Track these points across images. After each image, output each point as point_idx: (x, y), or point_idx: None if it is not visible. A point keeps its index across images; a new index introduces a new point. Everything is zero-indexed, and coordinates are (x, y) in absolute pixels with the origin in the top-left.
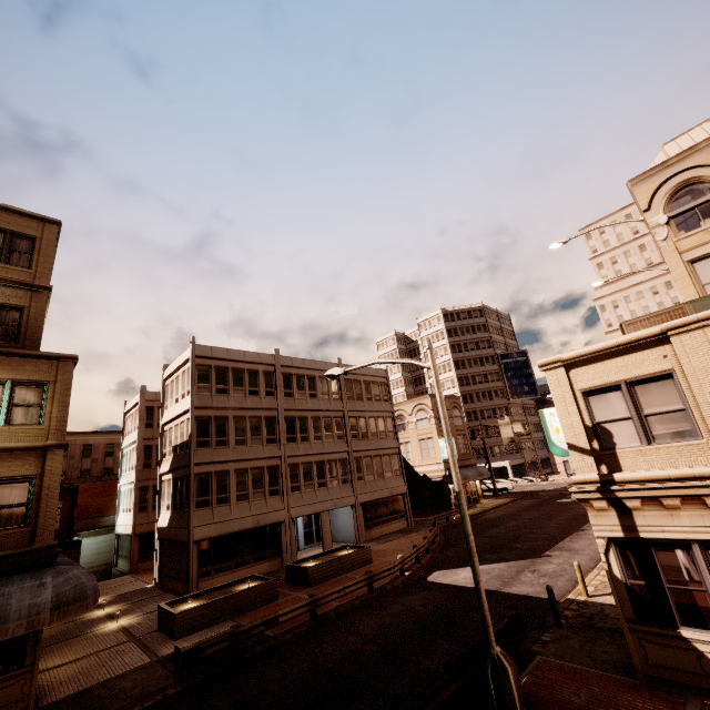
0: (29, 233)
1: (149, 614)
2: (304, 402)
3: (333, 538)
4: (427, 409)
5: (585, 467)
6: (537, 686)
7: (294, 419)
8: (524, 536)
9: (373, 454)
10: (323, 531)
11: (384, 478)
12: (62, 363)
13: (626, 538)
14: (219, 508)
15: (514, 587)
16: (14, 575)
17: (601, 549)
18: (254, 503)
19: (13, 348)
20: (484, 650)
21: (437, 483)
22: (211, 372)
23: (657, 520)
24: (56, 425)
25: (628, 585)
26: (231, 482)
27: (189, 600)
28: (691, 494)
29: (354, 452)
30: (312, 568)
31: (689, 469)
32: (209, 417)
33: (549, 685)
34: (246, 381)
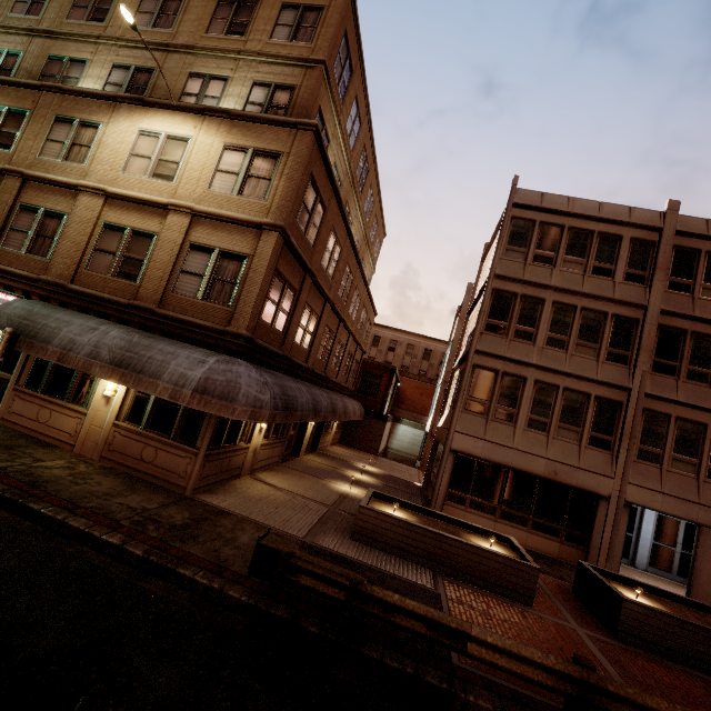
0: (319, 4)
1: None
2: None
3: None
4: None
5: None
6: None
7: (681, 335)
8: None
9: None
10: (696, 562)
11: None
12: (301, 132)
13: None
14: (496, 423)
15: None
16: (207, 349)
17: None
18: (556, 442)
19: (261, 113)
20: None
21: None
22: (532, 230)
23: None
24: (277, 203)
25: None
26: (524, 395)
27: (393, 504)
28: None
29: None
30: (632, 605)
31: None
32: (512, 294)
33: None
34: (592, 250)
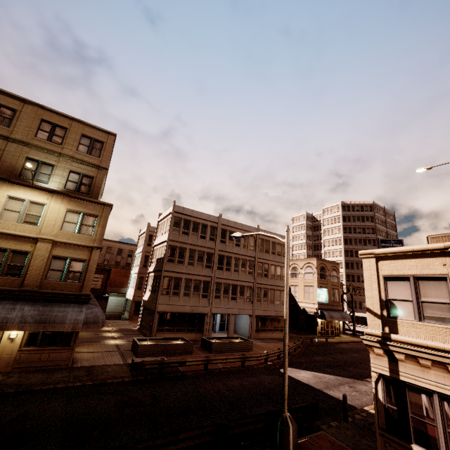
0: (101, 139)
1: (130, 341)
2: (231, 247)
3: (236, 331)
4: (313, 267)
5: (374, 325)
6: (311, 445)
7: (223, 257)
8: (358, 364)
9: (269, 287)
10: (229, 325)
11: (274, 304)
12: (106, 207)
13: (391, 377)
14: (173, 297)
15: (332, 391)
16: (72, 303)
17: (373, 379)
18: (192, 299)
19: (86, 197)
20: (279, 412)
21: (311, 316)
22: (181, 221)
23: (413, 371)
24: (98, 237)
25: (386, 406)
26: (182, 284)
27: (147, 340)
28: (439, 360)
29: (257, 283)
30: (215, 343)
31: (441, 344)
32: (176, 246)
33: (319, 447)
34: (200, 229)
